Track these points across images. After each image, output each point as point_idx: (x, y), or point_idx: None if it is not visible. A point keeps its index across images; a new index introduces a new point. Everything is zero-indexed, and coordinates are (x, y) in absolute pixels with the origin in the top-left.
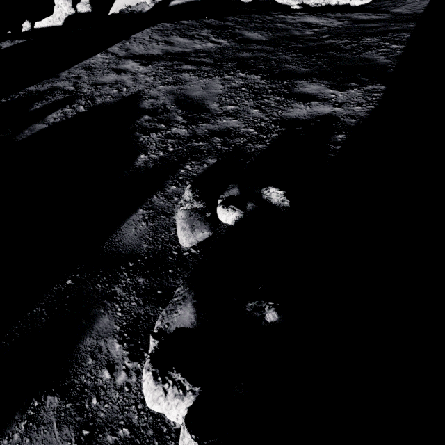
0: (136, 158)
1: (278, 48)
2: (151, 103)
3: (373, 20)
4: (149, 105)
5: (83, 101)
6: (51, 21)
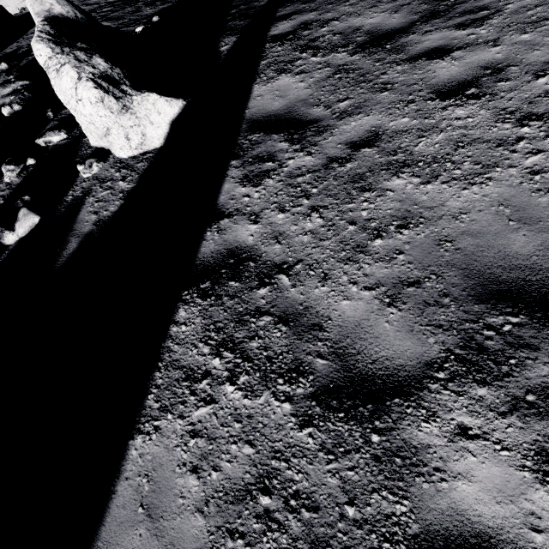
0: None
1: None
2: None
3: None
4: None
5: None
6: None
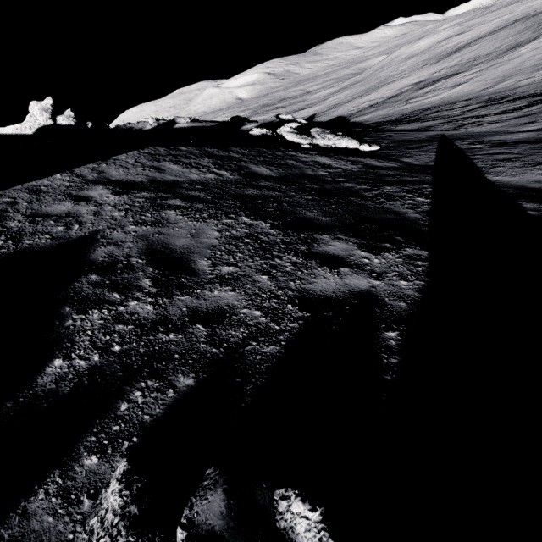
0: (44, 366)
1: (290, 187)
2: (110, 252)
3: (387, 167)
4: (105, 255)
5: (1, 241)
6: (19, 128)
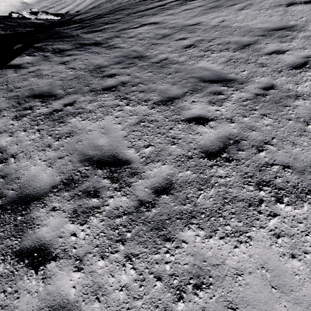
0: None
1: (18, 26)
2: None
3: (53, 21)
4: None
5: None
6: None
